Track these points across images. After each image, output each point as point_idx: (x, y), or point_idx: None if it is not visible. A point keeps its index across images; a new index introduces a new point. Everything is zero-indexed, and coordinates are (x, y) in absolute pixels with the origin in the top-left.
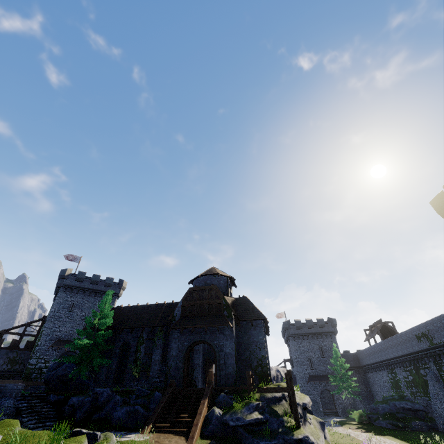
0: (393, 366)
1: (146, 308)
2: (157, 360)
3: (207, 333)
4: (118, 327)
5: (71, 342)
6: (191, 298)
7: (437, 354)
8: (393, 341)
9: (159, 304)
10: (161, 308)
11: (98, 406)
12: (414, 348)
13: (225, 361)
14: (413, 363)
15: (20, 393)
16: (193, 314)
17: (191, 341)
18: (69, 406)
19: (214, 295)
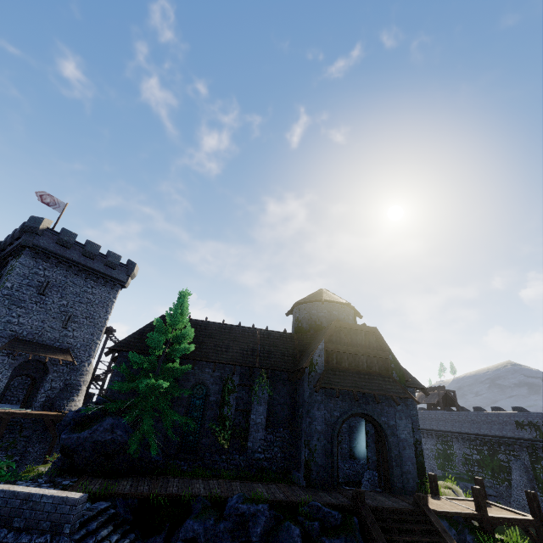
0: (452, 439)
1: (226, 330)
2: (259, 423)
3: (368, 402)
4: (187, 356)
5: (39, 346)
6: (339, 340)
7: (541, 447)
8: (469, 417)
9: (248, 327)
10: (254, 336)
11: (246, 542)
12: (505, 433)
13: (401, 451)
14: (491, 445)
15: (77, 521)
16: (344, 367)
17: (349, 413)
18: (185, 541)
19: (373, 342)
